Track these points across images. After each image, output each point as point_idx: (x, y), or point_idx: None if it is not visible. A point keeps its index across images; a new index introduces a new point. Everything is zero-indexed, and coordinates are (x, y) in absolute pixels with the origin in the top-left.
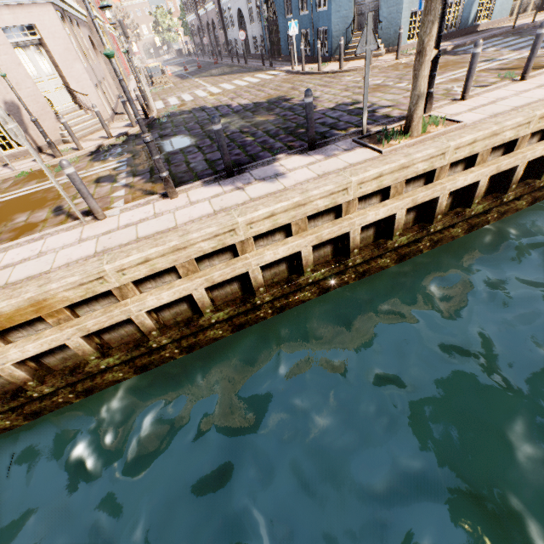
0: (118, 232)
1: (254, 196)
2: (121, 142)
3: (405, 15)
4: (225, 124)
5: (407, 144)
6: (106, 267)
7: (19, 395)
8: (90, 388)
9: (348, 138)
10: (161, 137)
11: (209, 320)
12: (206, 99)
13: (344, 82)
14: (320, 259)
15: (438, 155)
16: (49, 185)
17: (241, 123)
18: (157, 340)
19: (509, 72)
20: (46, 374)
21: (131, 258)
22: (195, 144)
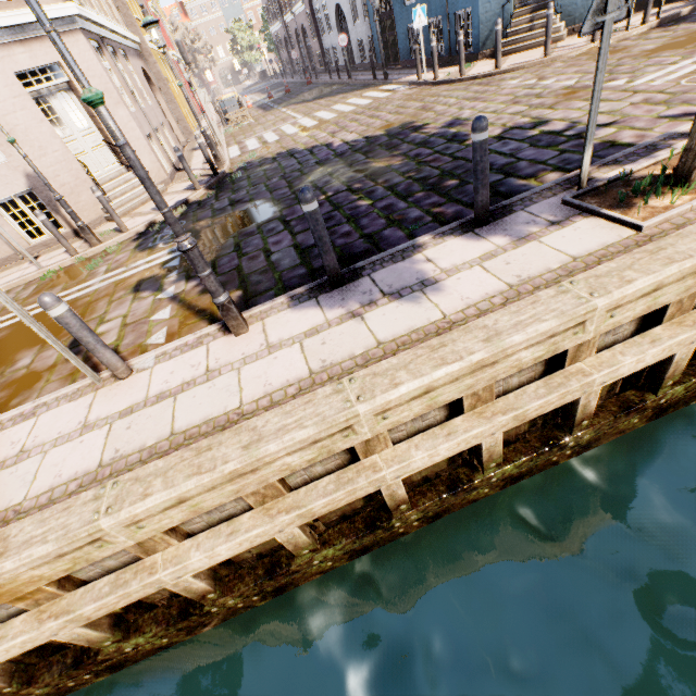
0: (144, 412)
1: (384, 337)
2: (179, 215)
3: None
4: (324, 177)
5: (694, 207)
6: (103, 522)
7: None
8: (117, 663)
9: (550, 195)
10: (231, 204)
11: (308, 563)
12: (297, 137)
13: (507, 88)
14: (509, 431)
15: None
16: (75, 295)
17: (349, 174)
18: (218, 602)
19: None
20: (37, 660)
21: (149, 502)
22: (279, 216)
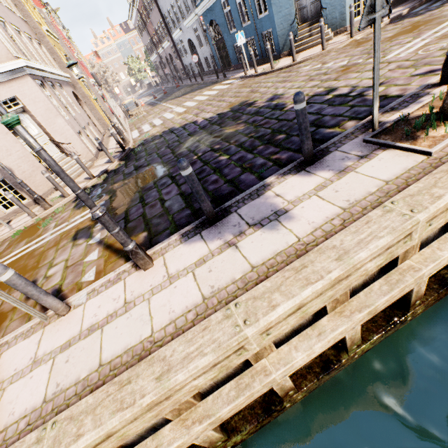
0: (78, 345)
1: (256, 261)
2: (102, 181)
3: None
4: (195, 143)
5: None
6: None
7: None
8: None
9: (353, 137)
10: (136, 169)
11: None
12: (174, 119)
13: (304, 72)
14: None
15: None
16: (34, 247)
17: (211, 139)
18: None
19: None
20: None
21: (81, 443)
22: (167, 174)
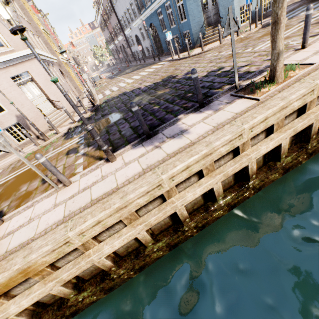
0: (79, 196)
1: (169, 152)
2: (81, 124)
3: (236, 10)
4: (139, 100)
5: (277, 89)
6: (69, 234)
7: None
8: (75, 311)
9: (226, 93)
10: (102, 116)
11: (152, 250)
12: (126, 87)
13: (207, 57)
14: (226, 185)
15: (308, 93)
16: None
17: (149, 98)
18: (116, 272)
19: None
20: (41, 310)
21: (87, 223)
22: (122, 117)
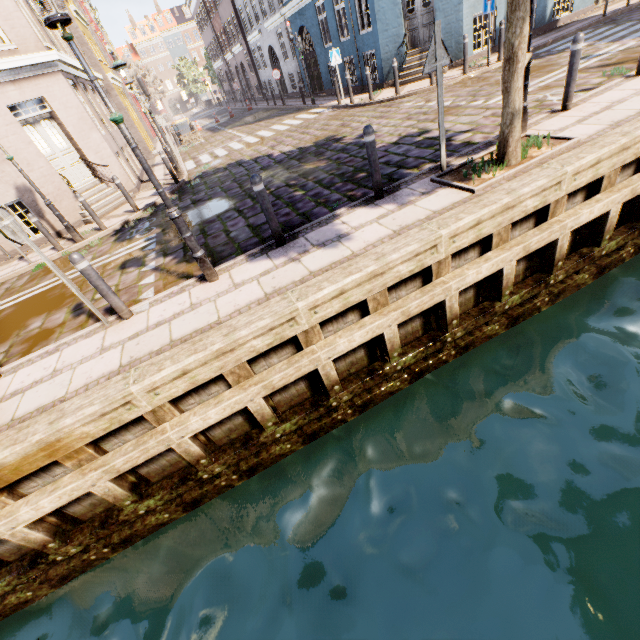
0: (148, 334)
1: (314, 269)
2: (149, 214)
3: (466, 22)
4: (268, 178)
5: (505, 177)
6: (133, 388)
7: (39, 562)
8: (129, 538)
9: (424, 177)
10: (193, 203)
11: (273, 435)
12: (243, 151)
13: (404, 109)
14: (408, 337)
15: (551, 186)
16: (69, 277)
17: (287, 175)
18: (208, 469)
19: (617, 68)
20: (71, 528)
21: (164, 373)
22: (234, 208)
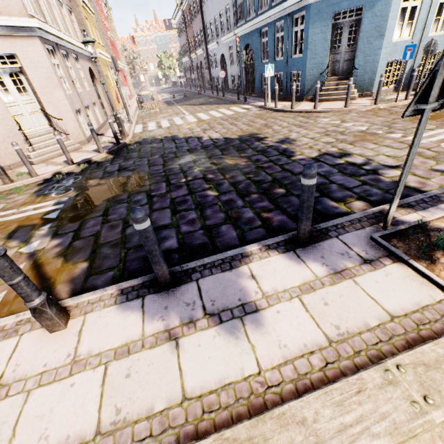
0: None
1: (192, 388)
2: (80, 170)
3: (381, 64)
4: (190, 163)
5: None
6: None
7: None
8: None
9: (359, 226)
10: (119, 170)
11: None
12: (181, 127)
13: (321, 123)
14: None
15: None
16: None
17: (207, 164)
18: None
19: None
20: None
21: None
22: (147, 190)
